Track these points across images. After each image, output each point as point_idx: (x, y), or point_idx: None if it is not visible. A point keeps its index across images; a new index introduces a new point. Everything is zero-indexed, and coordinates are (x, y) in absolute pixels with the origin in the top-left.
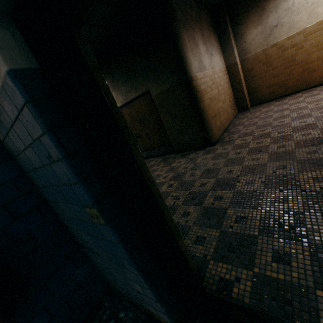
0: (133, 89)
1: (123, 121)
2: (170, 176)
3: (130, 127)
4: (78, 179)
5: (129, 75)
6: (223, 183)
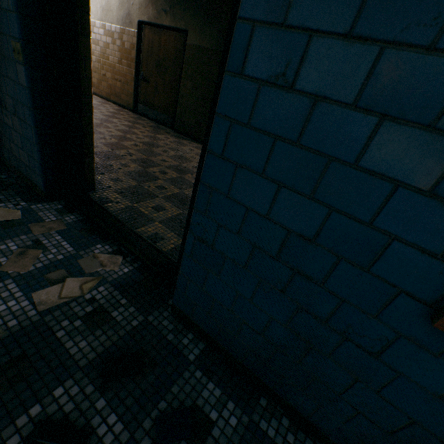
0: (172, 13)
1: (87, 5)
2: (145, 141)
3: (142, 60)
4: (17, 10)
5: None
6: (180, 169)
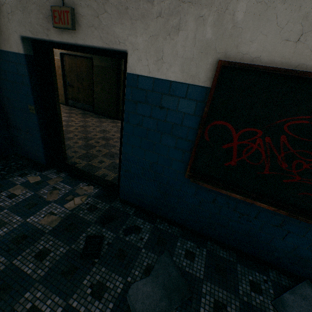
0: None
1: (57, 83)
2: (80, 124)
3: (66, 75)
4: (32, 95)
5: None
6: (105, 138)
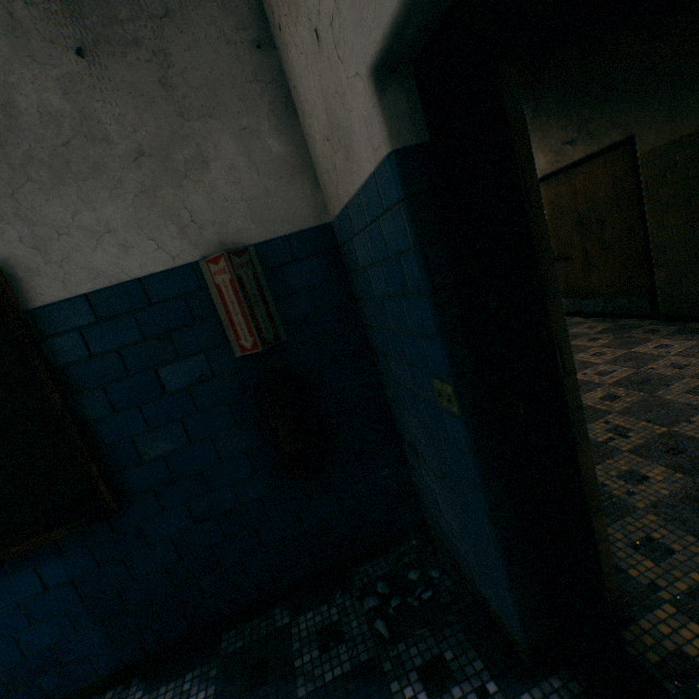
0: (584, 135)
1: (543, 238)
2: (619, 376)
3: None
4: (438, 332)
5: (585, 98)
6: None
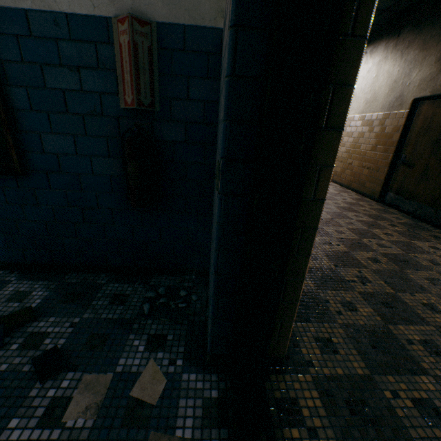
0: None
1: (351, 71)
2: (391, 251)
3: (406, 142)
4: (225, 116)
5: None
6: None
